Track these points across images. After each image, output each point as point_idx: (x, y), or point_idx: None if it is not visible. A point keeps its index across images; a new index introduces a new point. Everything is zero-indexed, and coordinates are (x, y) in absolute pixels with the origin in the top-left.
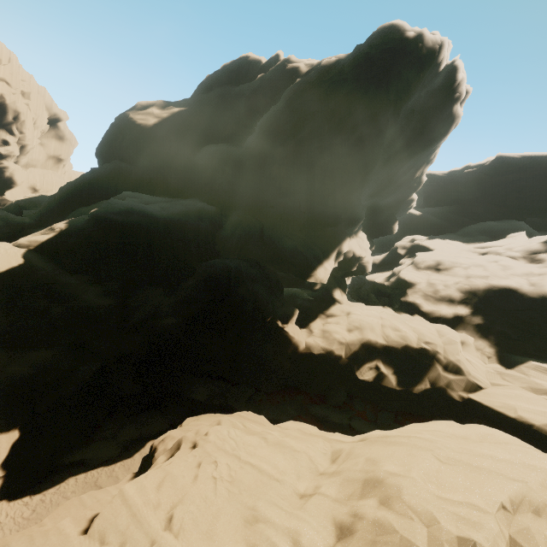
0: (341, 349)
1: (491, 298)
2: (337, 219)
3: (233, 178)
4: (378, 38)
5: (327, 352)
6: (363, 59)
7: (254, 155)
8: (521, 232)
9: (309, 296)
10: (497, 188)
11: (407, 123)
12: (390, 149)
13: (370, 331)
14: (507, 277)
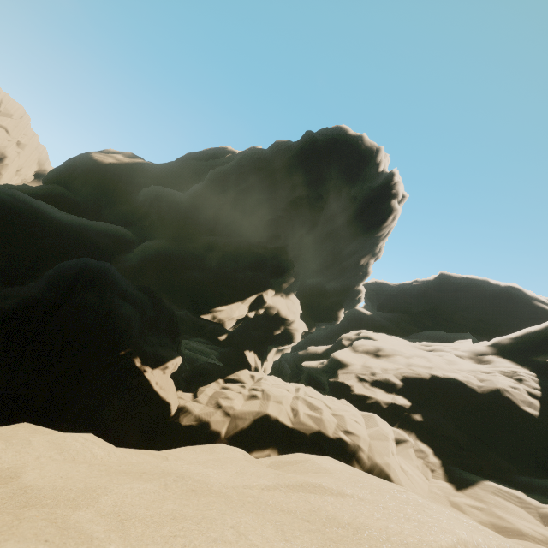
0: (222, 423)
1: (435, 393)
2: (260, 261)
3: (166, 213)
4: (325, 131)
5: (201, 424)
6: (310, 139)
7: (193, 196)
8: (467, 339)
9: (218, 360)
10: (443, 304)
11: (349, 204)
12: (332, 223)
13: (273, 403)
14: (452, 371)
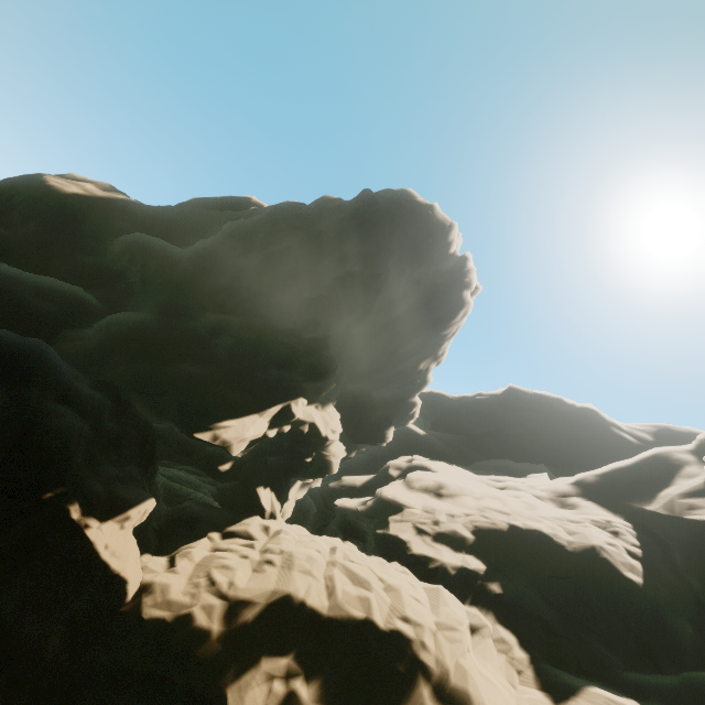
0: (214, 613)
1: (515, 550)
2: (290, 356)
3: (154, 275)
4: (388, 193)
5: (178, 617)
6: (368, 199)
7: (199, 254)
8: (543, 473)
9: (215, 498)
10: (511, 425)
11: (412, 290)
12: (389, 313)
13: (297, 575)
14: (534, 519)
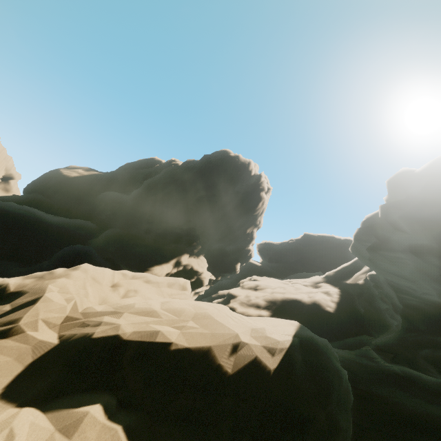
0: None
1: (285, 306)
2: (178, 238)
3: (117, 210)
4: (216, 154)
5: None
6: (206, 160)
7: (135, 198)
8: (317, 275)
9: None
10: (308, 254)
11: (234, 197)
12: (224, 209)
13: None
14: (296, 293)
